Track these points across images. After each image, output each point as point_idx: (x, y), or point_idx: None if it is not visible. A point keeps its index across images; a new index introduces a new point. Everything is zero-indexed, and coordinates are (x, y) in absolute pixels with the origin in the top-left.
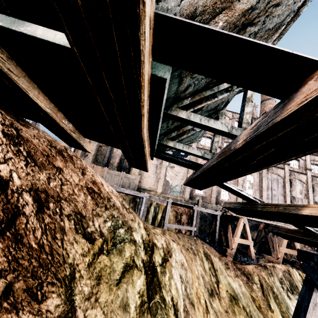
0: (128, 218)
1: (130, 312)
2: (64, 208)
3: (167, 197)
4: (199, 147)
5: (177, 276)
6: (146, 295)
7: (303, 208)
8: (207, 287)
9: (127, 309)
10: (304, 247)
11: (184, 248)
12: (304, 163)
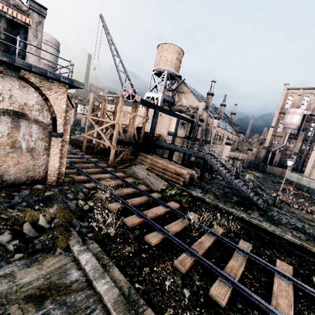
0: None
1: None
2: None
3: None
4: None
5: None
6: None
7: None
8: None
9: None
10: None
11: None
12: None
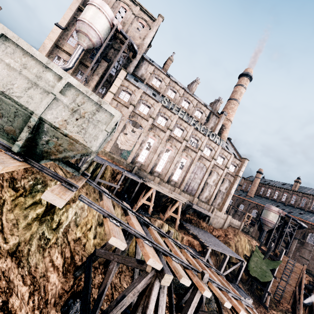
0: (48, 179)
1: (28, 218)
2: (5, 176)
3: (113, 157)
4: (154, 124)
5: (73, 211)
6: (41, 215)
7: (102, 201)
8: (99, 221)
9: (27, 217)
10: (193, 214)
11: (94, 198)
12: (227, 162)
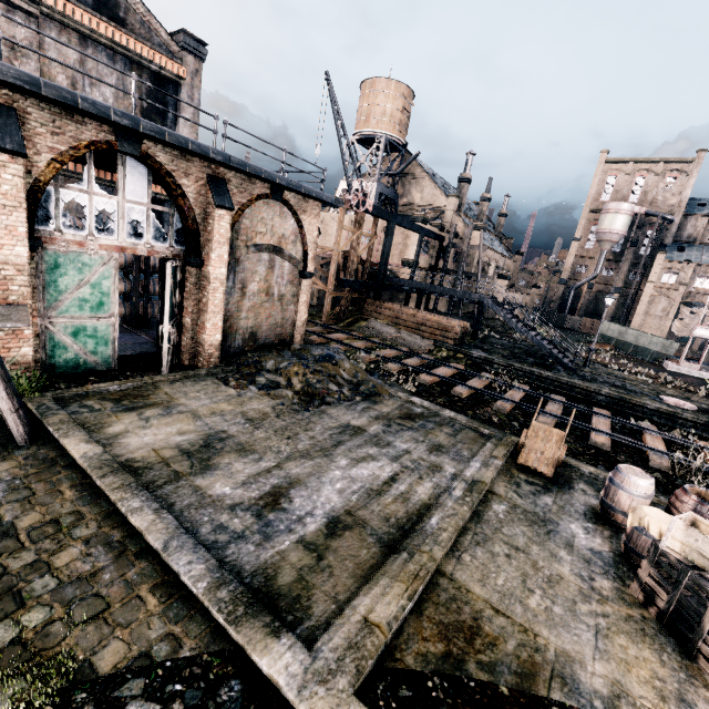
0: None
1: None
2: None
3: None
4: None
5: None
6: None
7: None
8: None
9: None
10: None
11: None
12: None
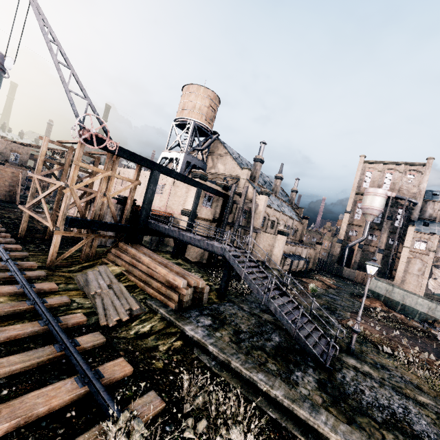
0: None
1: None
2: None
3: None
4: None
5: None
6: None
7: None
8: None
9: None
10: None
11: None
12: None
